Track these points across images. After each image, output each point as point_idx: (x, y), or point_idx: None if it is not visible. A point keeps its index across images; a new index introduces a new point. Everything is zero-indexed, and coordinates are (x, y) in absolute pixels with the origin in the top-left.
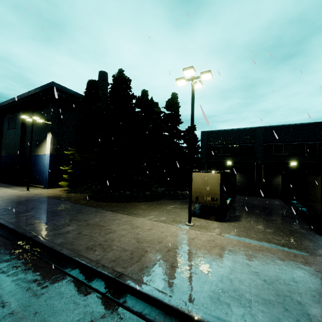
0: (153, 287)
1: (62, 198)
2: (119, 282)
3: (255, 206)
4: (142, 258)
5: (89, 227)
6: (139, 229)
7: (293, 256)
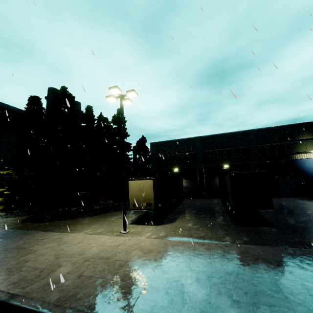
0: (45, 301)
1: None
2: (8, 304)
3: (196, 207)
4: (51, 274)
5: (5, 252)
6: (65, 245)
7: (200, 245)
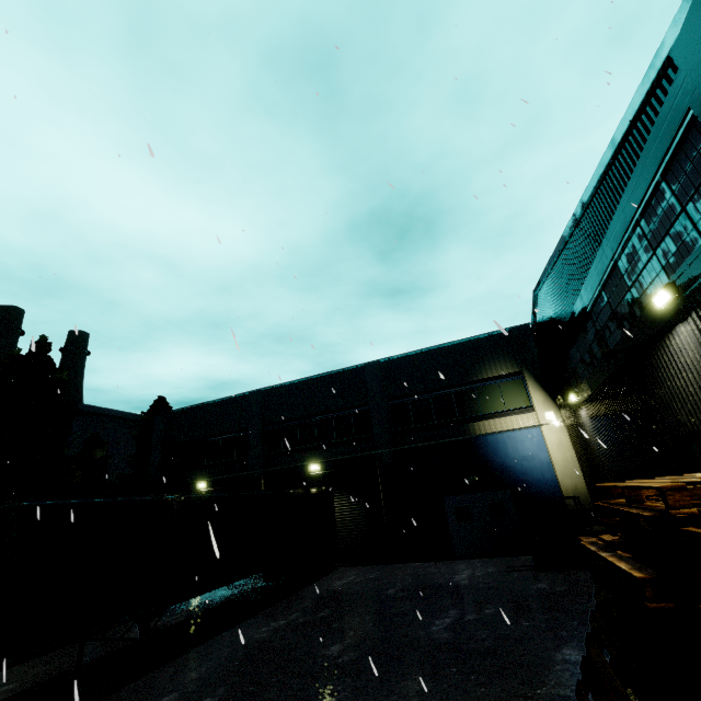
0: None
1: None
2: None
3: None
4: None
5: None
6: None
7: None
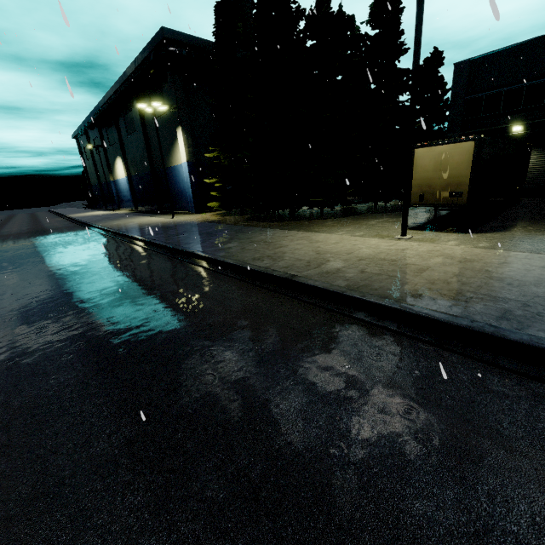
0: (333, 284)
1: (216, 222)
2: (293, 281)
3: None
4: (322, 266)
5: (253, 244)
6: (320, 243)
7: None
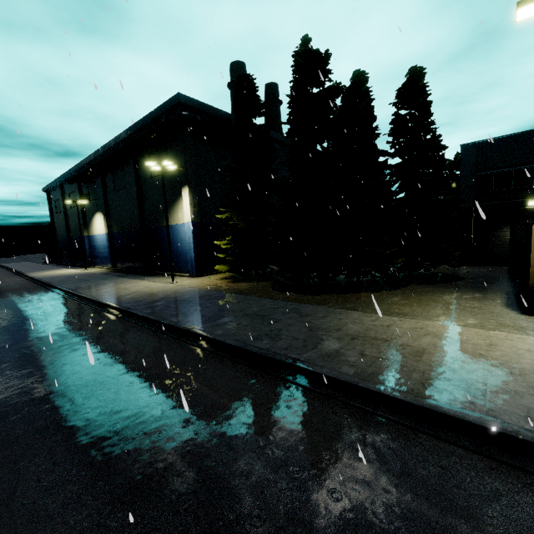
0: None
1: (238, 291)
2: None
3: None
4: None
5: (363, 342)
6: (467, 345)
7: None
